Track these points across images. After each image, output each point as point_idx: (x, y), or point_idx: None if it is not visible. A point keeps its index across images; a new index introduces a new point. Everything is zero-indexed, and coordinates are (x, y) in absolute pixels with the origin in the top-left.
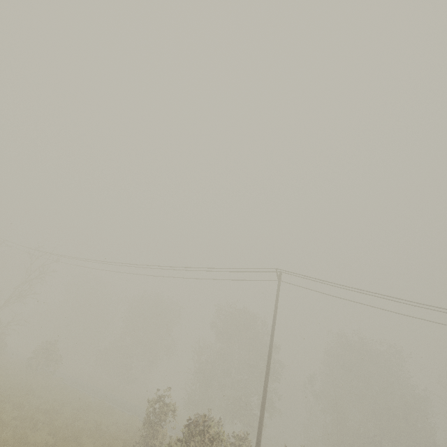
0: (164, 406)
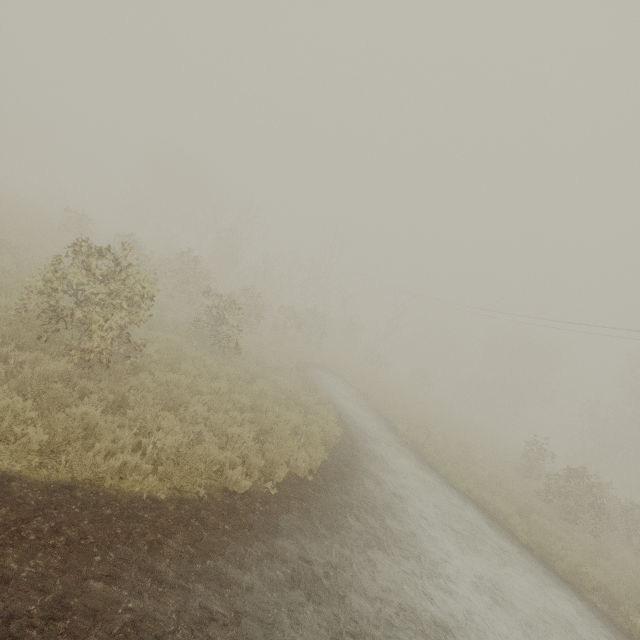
0: (541, 450)
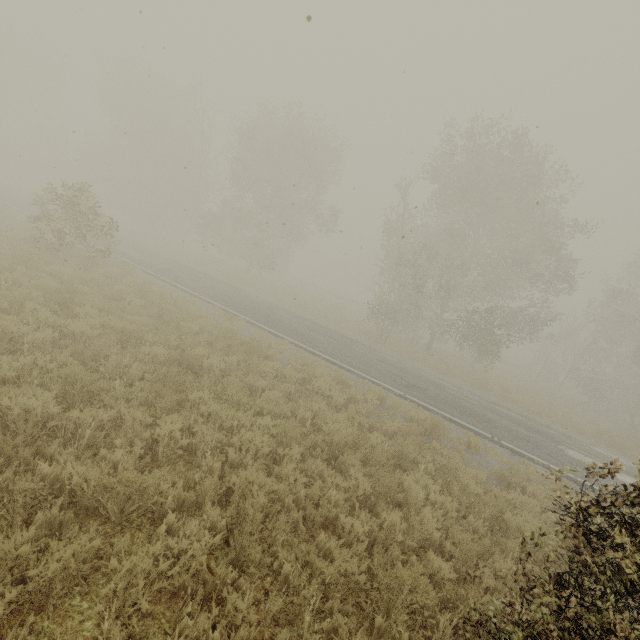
0: None
